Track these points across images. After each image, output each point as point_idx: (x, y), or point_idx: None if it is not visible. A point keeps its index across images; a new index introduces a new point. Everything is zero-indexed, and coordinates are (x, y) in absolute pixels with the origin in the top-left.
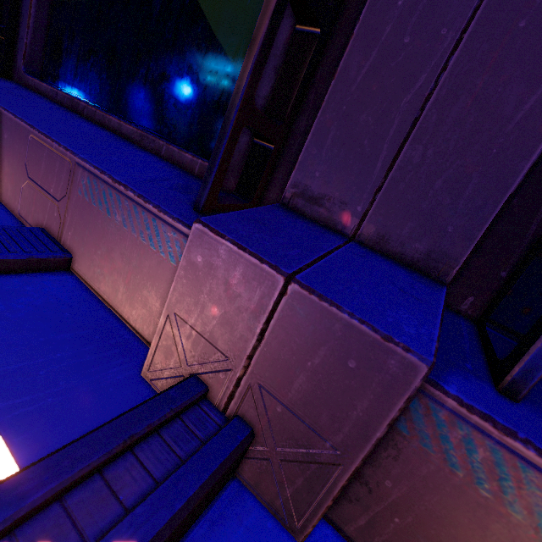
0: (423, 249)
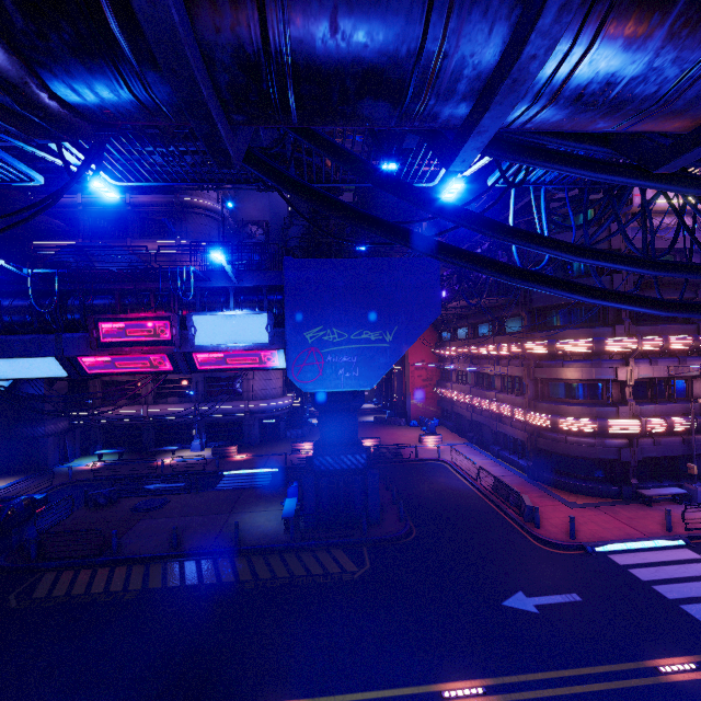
0: (700, 320)
